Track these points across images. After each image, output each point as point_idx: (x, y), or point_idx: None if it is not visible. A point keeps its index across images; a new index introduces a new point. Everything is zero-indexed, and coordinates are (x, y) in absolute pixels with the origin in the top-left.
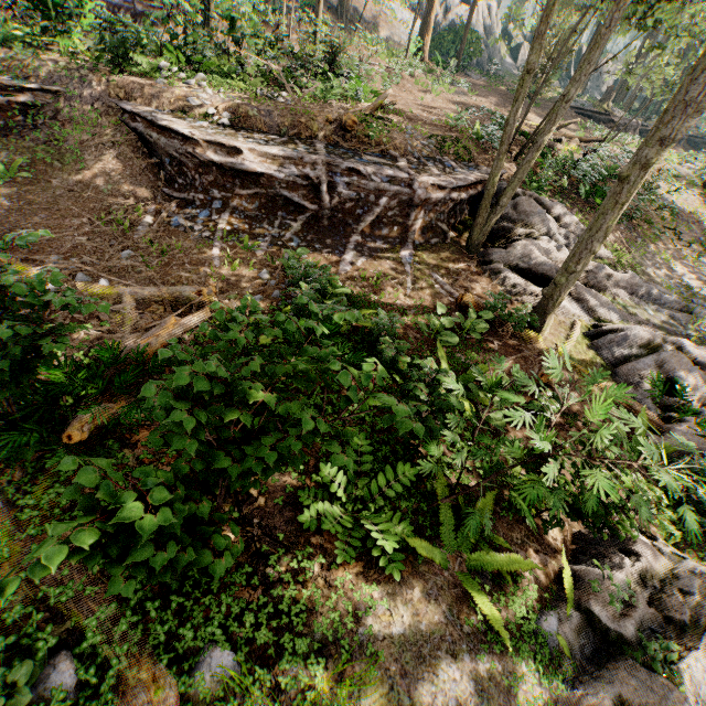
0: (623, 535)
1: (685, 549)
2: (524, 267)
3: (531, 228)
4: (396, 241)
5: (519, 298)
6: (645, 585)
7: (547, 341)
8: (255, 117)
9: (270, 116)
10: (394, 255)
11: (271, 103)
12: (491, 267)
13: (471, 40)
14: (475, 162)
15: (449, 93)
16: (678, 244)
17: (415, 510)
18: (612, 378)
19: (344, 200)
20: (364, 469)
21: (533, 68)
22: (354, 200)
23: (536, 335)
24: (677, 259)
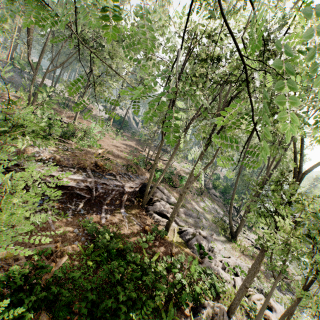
0: (202, 301)
1: (214, 301)
2: (158, 212)
3: (157, 197)
4: (118, 205)
5: (159, 223)
6: (209, 316)
7: (169, 237)
8: (63, 160)
9: (69, 160)
10: (119, 212)
11: (66, 152)
12: (149, 212)
13: (125, 121)
14: (138, 173)
15: (121, 140)
16: (192, 195)
17: (154, 316)
18: (187, 247)
19: (100, 193)
20: (138, 306)
21: (156, 163)
22: (104, 192)
23: (166, 236)
24: (192, 200)
